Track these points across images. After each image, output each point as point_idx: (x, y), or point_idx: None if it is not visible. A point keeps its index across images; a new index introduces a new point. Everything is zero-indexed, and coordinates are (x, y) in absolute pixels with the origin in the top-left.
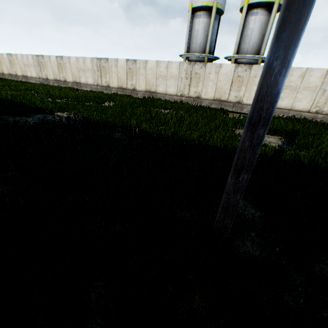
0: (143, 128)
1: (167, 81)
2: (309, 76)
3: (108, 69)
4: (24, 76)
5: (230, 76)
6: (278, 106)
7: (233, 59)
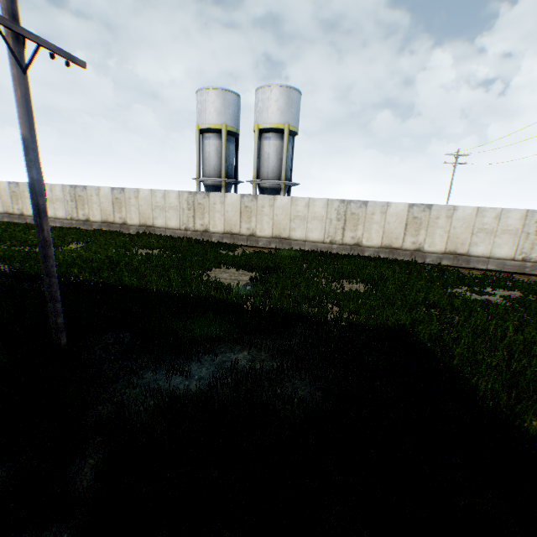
0: (83, 277)
1: (166, 212)
2: (314, 205)
3: (88, 199)
4: None
5: (238, 206)
6: (293, 237)
7: (255, 184)
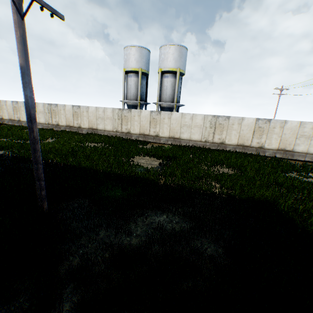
0: (56, 160)
1: (105, 121)
2: (196, 118)
3: (58, 112)
4: None
5: (148, 118)
6: (182, 138)
7: (158, 104)
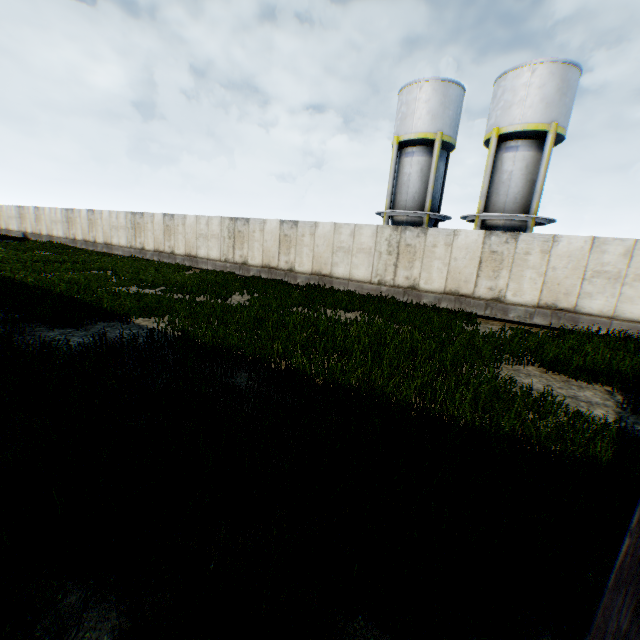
0: (297, 365)
1: (352, 257)
2: None
3: (248, 236)
4: (107, 243)
5: (476, 251)
6: (583, 309)
7: (479, 220)
